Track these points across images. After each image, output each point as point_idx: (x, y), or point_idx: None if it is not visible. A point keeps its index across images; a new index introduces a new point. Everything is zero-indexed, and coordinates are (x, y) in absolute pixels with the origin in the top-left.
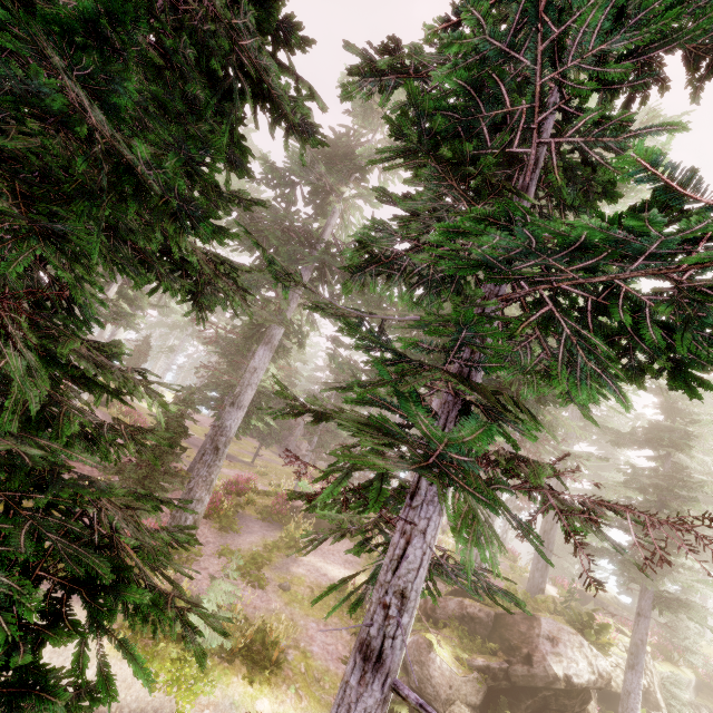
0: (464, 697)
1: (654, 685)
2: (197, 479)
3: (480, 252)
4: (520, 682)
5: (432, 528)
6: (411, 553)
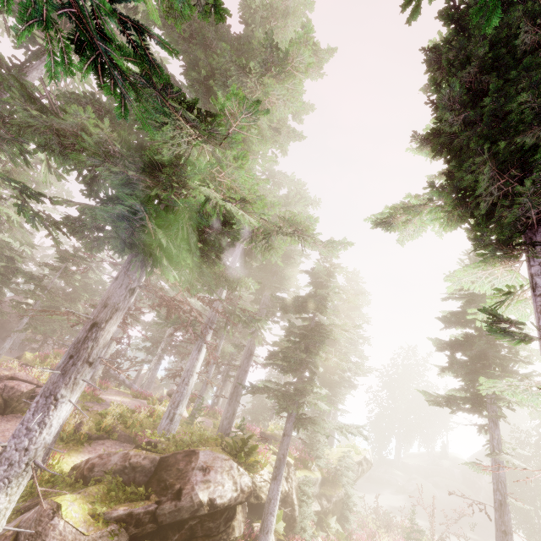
0: None
1: (292, 489)
2: None
3: None
4: (167, 519)
5: None
6: None
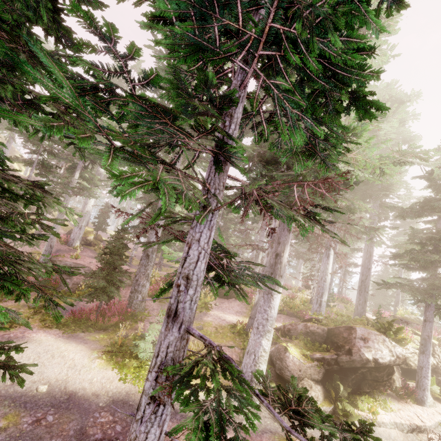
0: (309, 376)
1: (440, 363)
2: (140, 274)
3: (180, 29)
4: (345, 365)
5: (204, 238)
6: (191, 253)
